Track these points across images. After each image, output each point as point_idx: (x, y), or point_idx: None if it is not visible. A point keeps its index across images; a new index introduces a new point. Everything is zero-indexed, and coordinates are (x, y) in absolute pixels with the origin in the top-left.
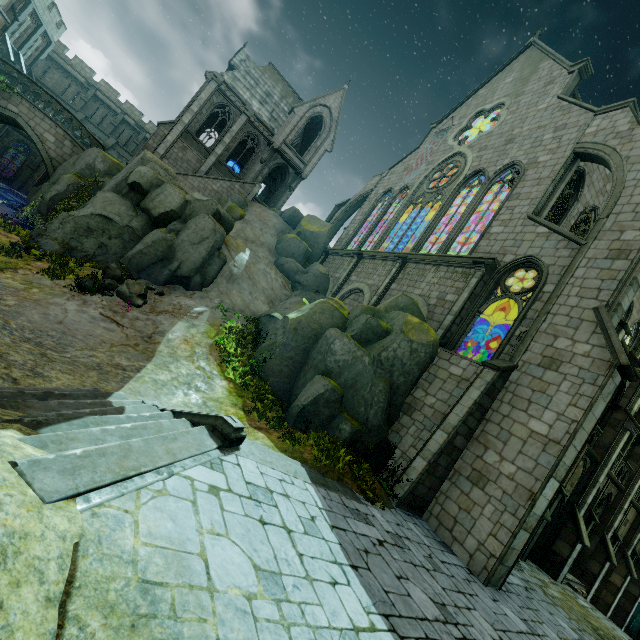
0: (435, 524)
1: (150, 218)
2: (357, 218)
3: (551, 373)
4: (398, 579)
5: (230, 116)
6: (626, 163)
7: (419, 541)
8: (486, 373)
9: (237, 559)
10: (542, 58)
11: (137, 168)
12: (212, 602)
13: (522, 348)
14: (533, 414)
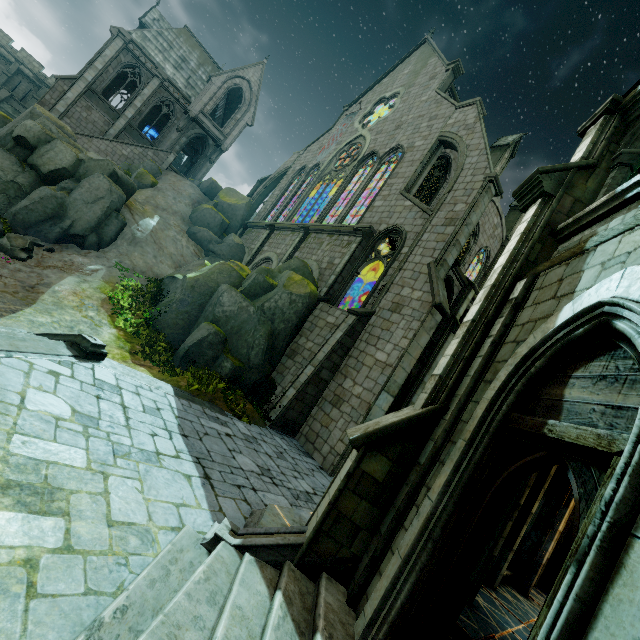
0: (304, 441)
1: (39, 175)
2: (275, 193)
3: (395, 315)
4: (230, 451)
5: (141, 78)
6: (467, 150)
7: (277, 445)
8: (349, 318)
9: (57, 404)
10: (431, 55)
11: (23, 122)
12: (19, 411)
13: (380, 298)
14: (379, 347)
